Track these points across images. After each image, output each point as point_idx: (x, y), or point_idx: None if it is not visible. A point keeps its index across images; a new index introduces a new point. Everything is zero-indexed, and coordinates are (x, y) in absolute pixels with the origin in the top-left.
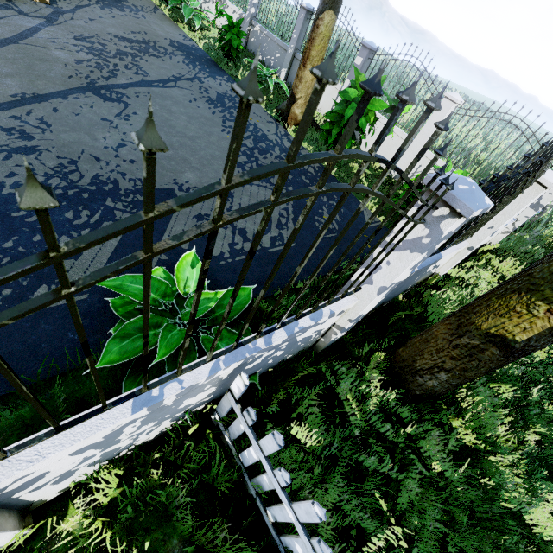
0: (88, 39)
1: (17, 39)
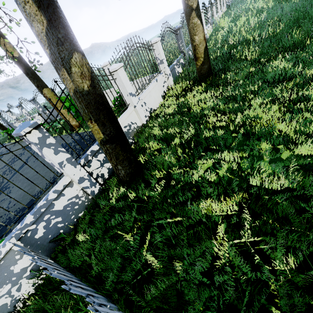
0: None
1: None
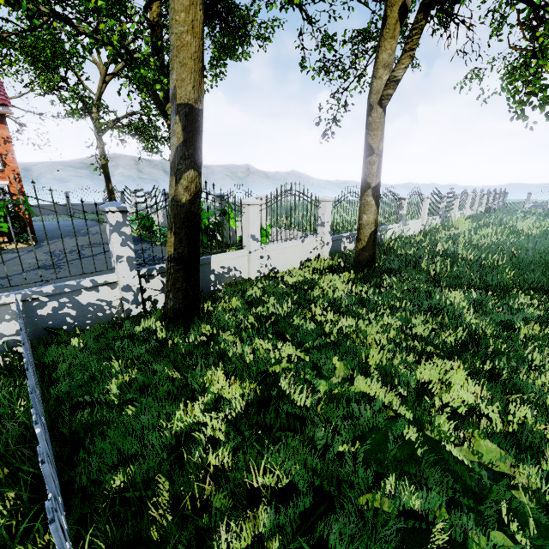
0: (53, 251)
1: (5, 262)
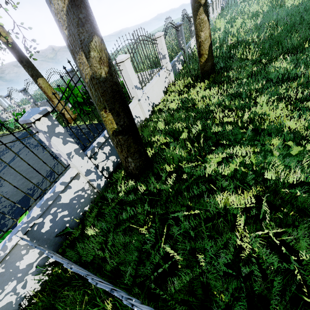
0: None
1: None
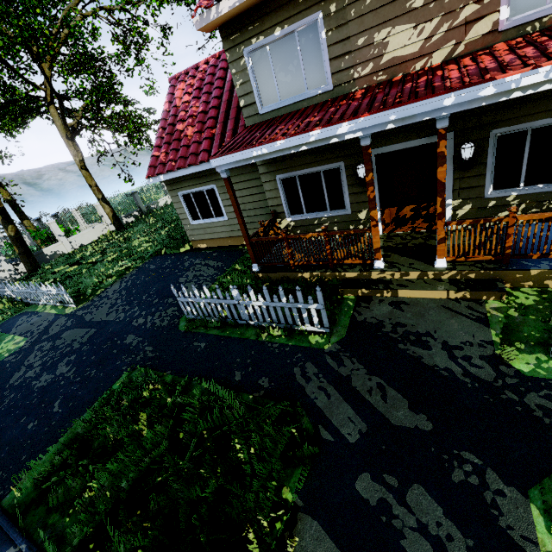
0: None
1: None
